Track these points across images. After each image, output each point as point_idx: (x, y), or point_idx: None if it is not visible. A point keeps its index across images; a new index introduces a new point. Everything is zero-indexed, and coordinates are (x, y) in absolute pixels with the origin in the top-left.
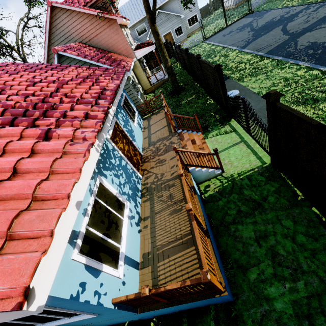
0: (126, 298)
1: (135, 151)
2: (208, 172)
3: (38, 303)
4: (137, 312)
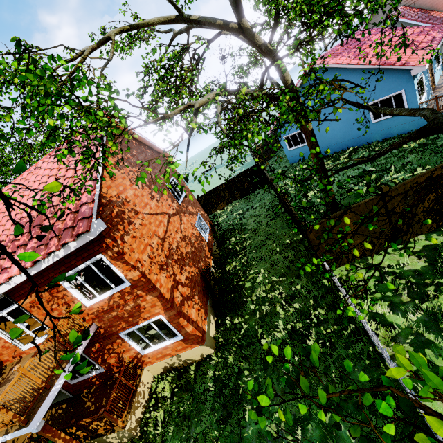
0: (425, 101)
1: (433, 82)
2: None
3: (425, 69)
4: (421, 118)
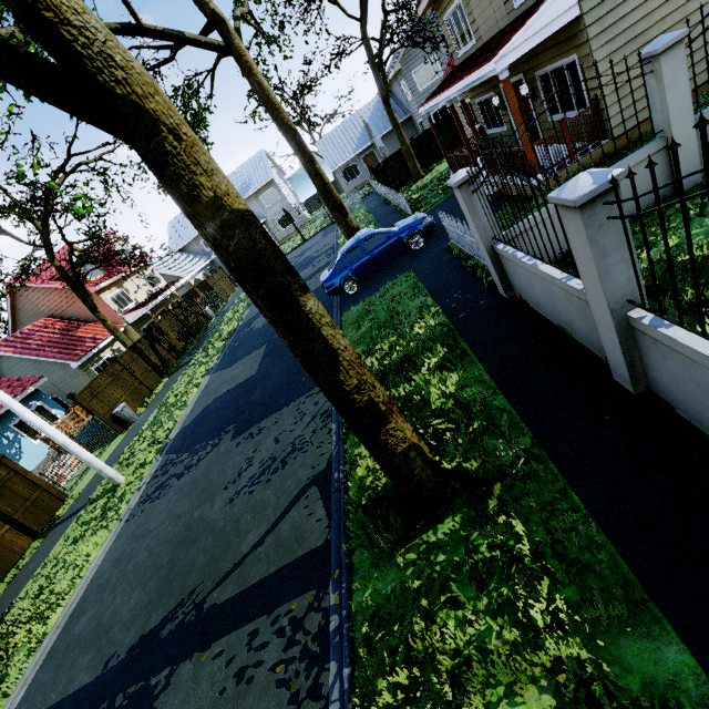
0: None
1: None
2: None
3: None
4: None
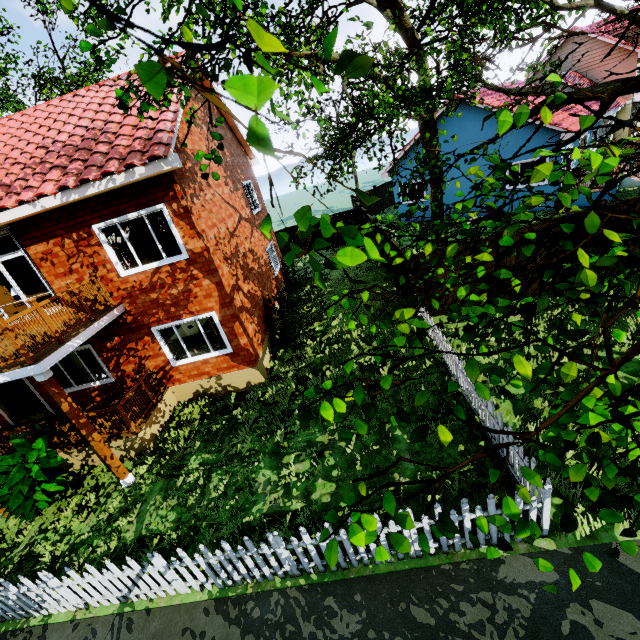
0: None
1: None
2: (634, 181)
3: None
4: None
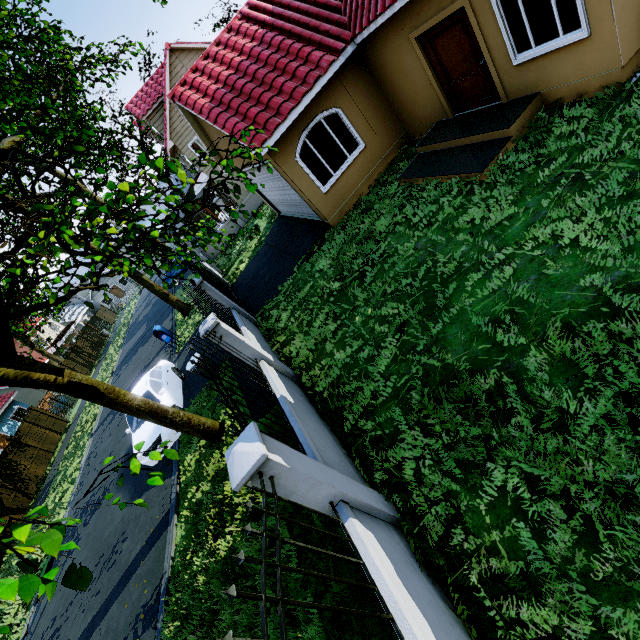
0: None
1: None
2: None
3: None
4: None
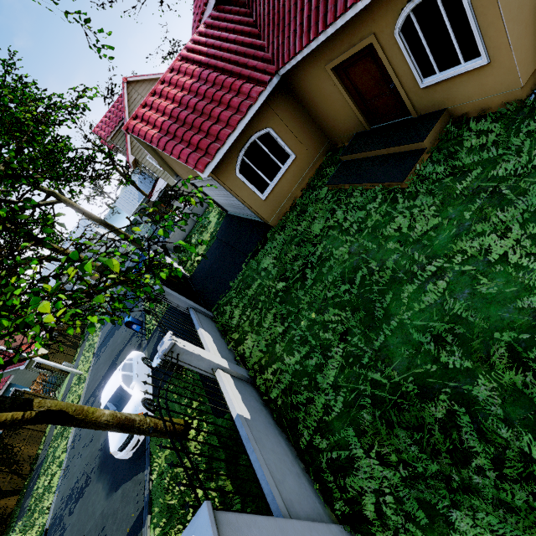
0: None
1: None
2: None
3: None
4: None
